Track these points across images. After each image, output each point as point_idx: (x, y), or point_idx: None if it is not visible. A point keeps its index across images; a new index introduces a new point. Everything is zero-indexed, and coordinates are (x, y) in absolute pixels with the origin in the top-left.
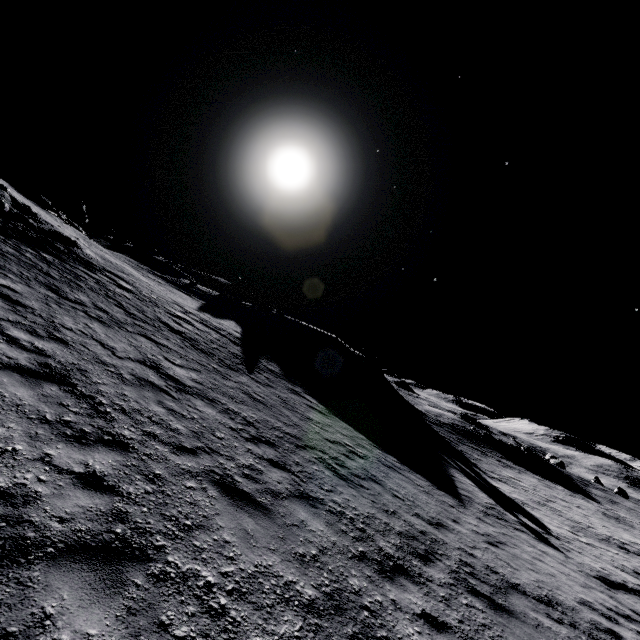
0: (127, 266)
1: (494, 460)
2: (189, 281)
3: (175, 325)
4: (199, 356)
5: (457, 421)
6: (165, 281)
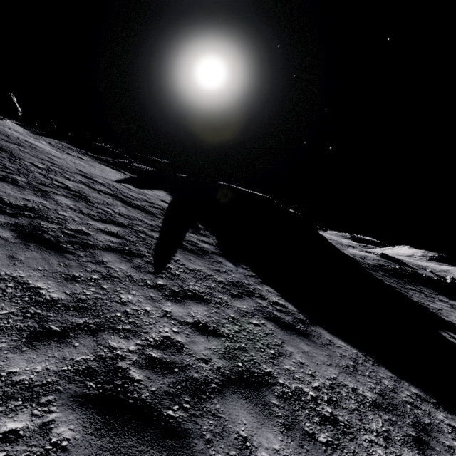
0: (40, 143)
1: (439, 302)
2: (127, 161)
3: (27, 198)
4: (9, 262)
5: (381, 261)
6: (94, 159)
